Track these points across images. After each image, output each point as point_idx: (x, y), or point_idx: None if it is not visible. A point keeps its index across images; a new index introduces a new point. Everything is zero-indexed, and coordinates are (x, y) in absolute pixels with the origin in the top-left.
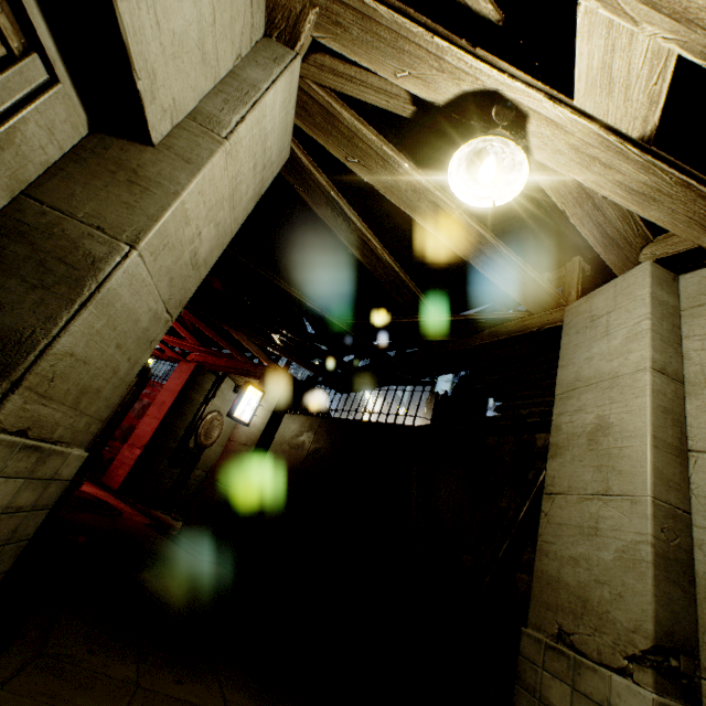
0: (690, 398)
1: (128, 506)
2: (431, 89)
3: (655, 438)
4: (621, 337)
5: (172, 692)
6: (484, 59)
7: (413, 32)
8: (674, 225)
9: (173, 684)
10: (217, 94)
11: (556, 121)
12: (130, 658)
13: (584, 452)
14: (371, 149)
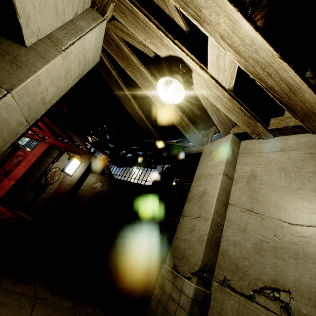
0: (233, 186)
1: (4, 208)
2: (159, 50)
3: (218, 198)
4: (217, 160)
5: (9, 288)
6: (178, 45)
7: (151, 26)
8: (239, 123)
9: (11, 285)
10: (63, 29)
11: (201, 76)
12: None
13: (197, 201)
14: (135, 66)
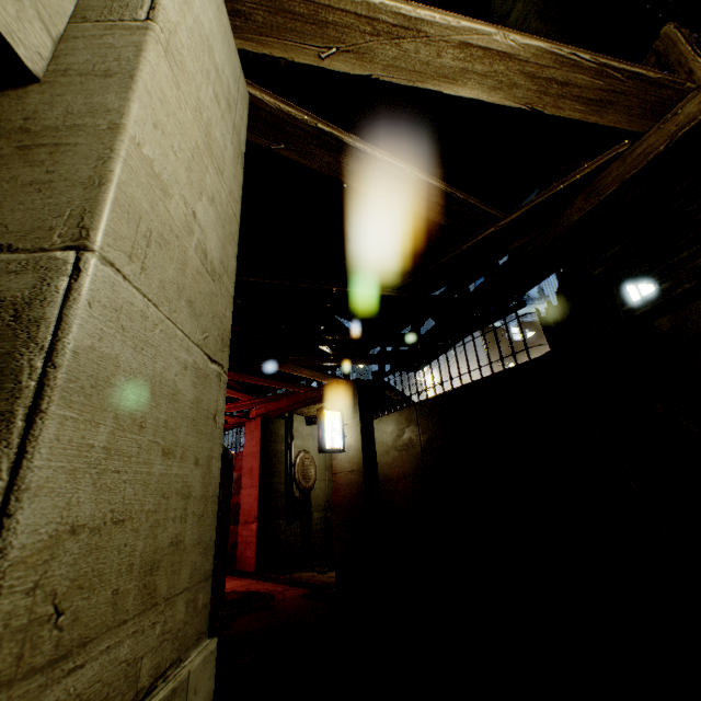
0: None
1: (274, 584)
2: None
3: None
4: None
5: None
6: None
7: None
8: None
9: None
10: None
11: None
12: None
13: None
14: (347, 15)
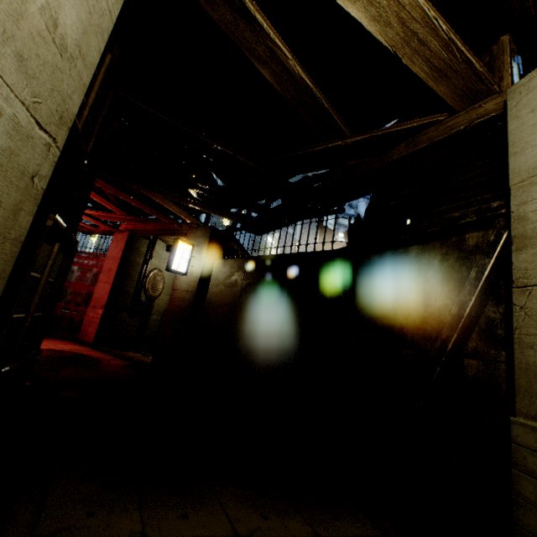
0: None
1: (104, 354)
2: None
3: None
4: None
5: (180, 532)
6: None
7: None
8: None
9: (179, 522)
10: None
11: None
12: (131, 506)
13: None
14: None
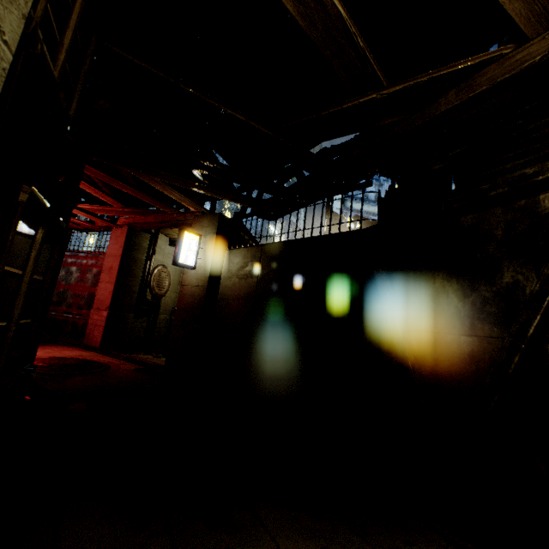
0: None
1: (113, 359)
2: None
3: None
4: None
5: None
6: None
7: None
8: None
9: None
10: None
11: None
12: None
13: None
14: None
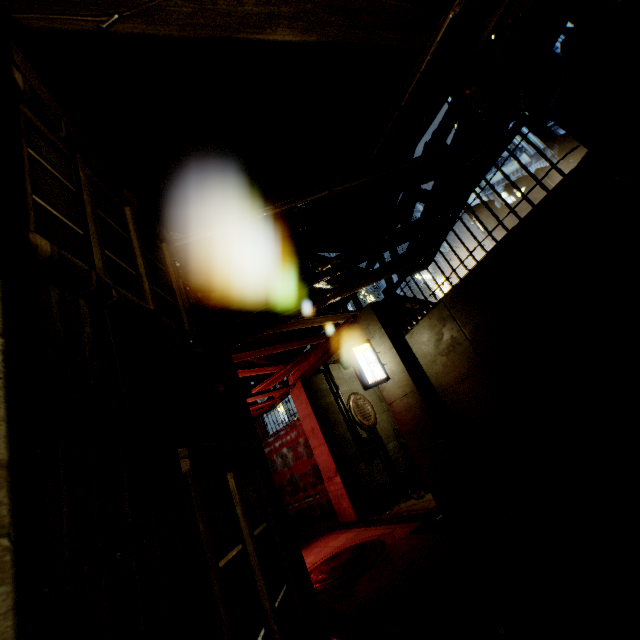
0: None
1: (379, 527)
2: None
3: None
4: None
5: None
6: None
7: None
8: None
9: None
10: None
11: None
12: None
13: None
14: None
